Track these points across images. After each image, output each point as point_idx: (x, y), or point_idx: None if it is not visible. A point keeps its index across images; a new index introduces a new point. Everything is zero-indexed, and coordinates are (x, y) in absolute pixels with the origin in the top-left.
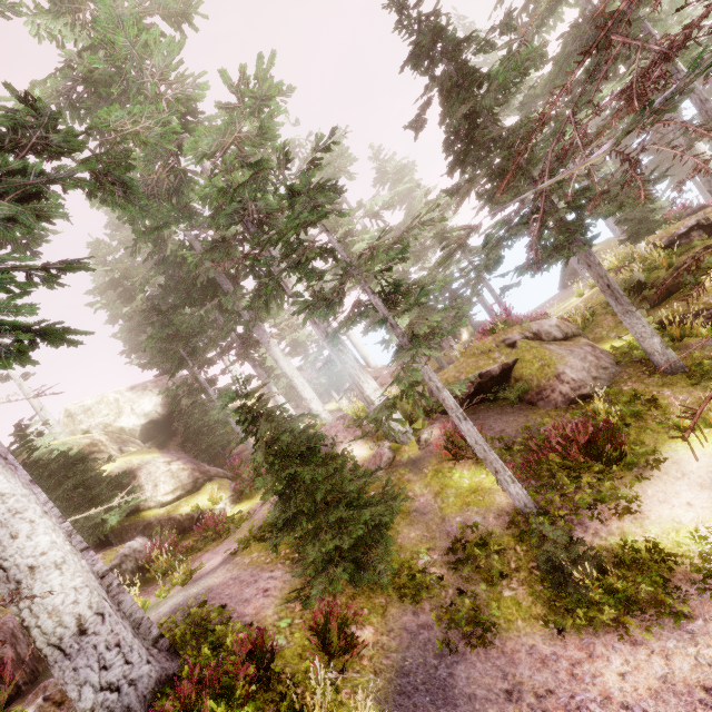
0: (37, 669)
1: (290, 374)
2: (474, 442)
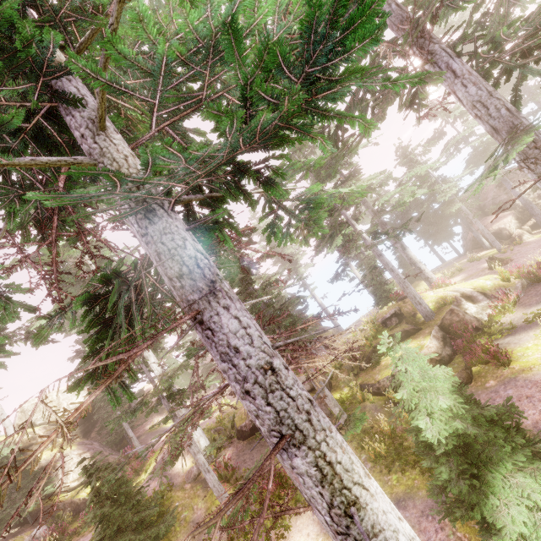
0: None
1: None
2: (213, 486)
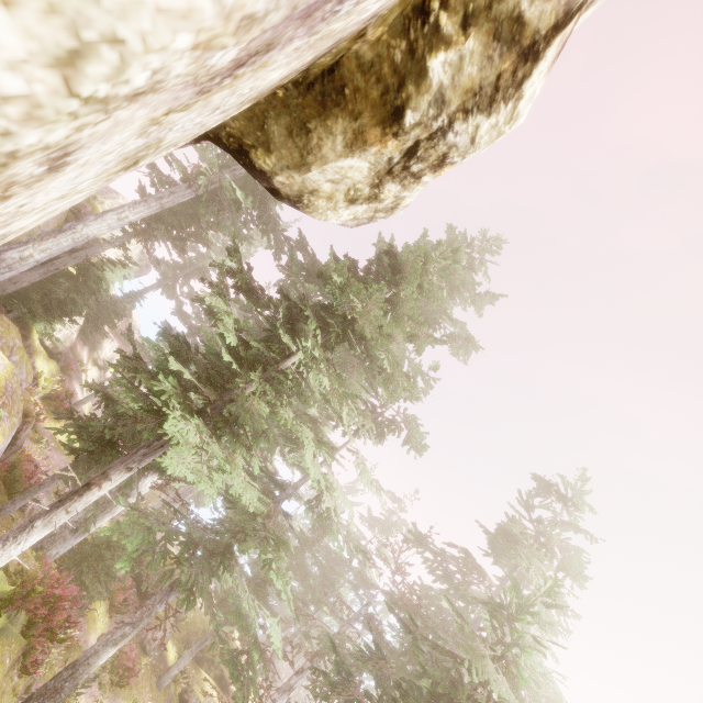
0: None
1: None
2: None
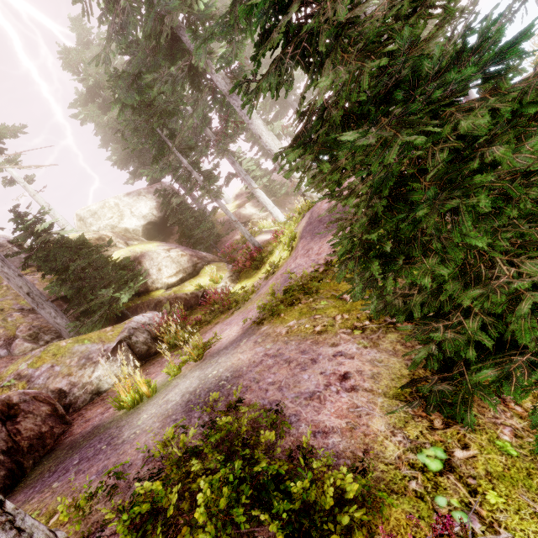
0: (21, 465)
1: (276, 150)
2: None
